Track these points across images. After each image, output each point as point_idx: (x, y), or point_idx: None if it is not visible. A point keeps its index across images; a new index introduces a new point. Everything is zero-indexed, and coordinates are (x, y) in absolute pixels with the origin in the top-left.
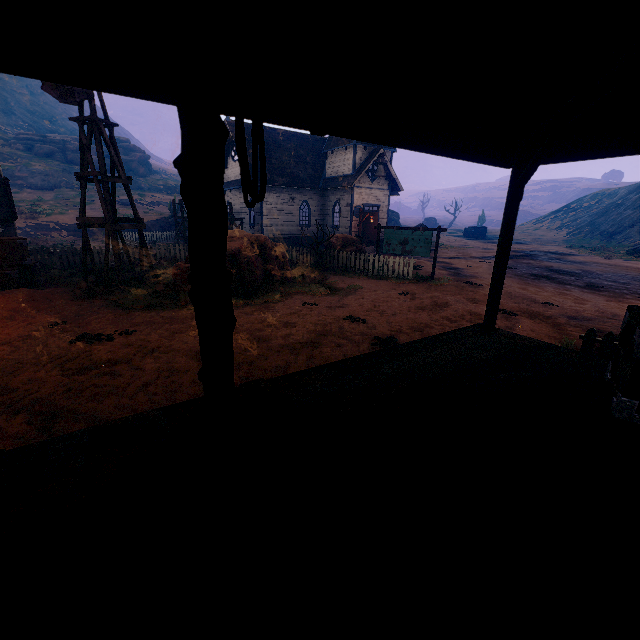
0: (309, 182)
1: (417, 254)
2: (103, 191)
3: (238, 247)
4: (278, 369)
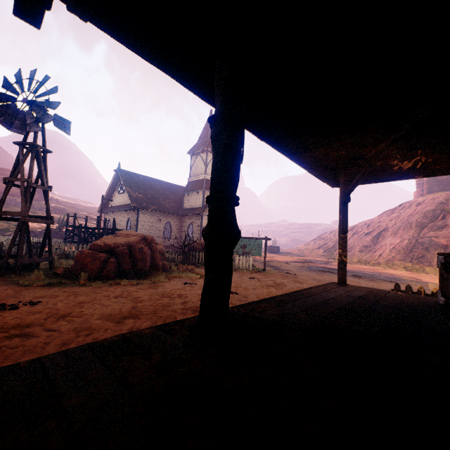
0: (172, 210)
1: (253, 254)
2: (26, 192)
3: (133, 240)
4: None
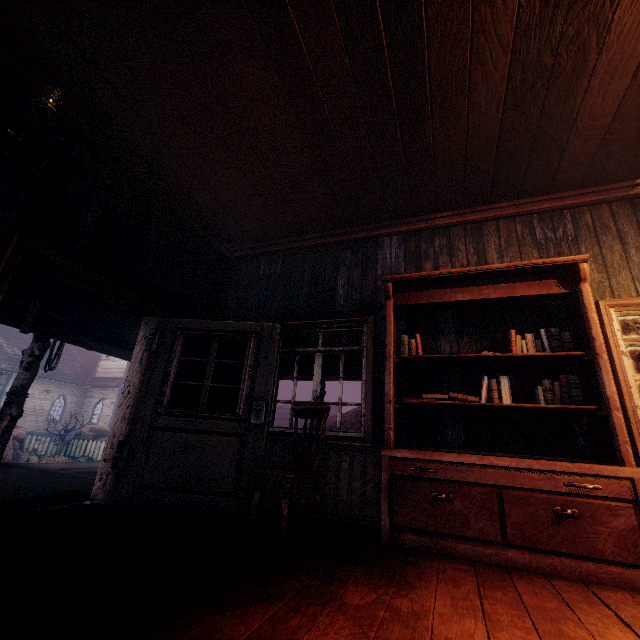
0: (74, 378)
1: None
2: None
3: None
4: None
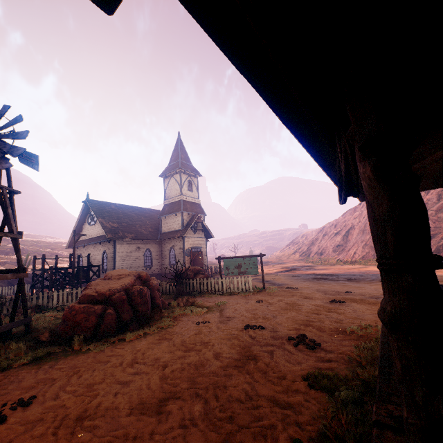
0: (150, 236)
1: (249, 273)
2: None
3: (129, 282)
4: (250, 394)
